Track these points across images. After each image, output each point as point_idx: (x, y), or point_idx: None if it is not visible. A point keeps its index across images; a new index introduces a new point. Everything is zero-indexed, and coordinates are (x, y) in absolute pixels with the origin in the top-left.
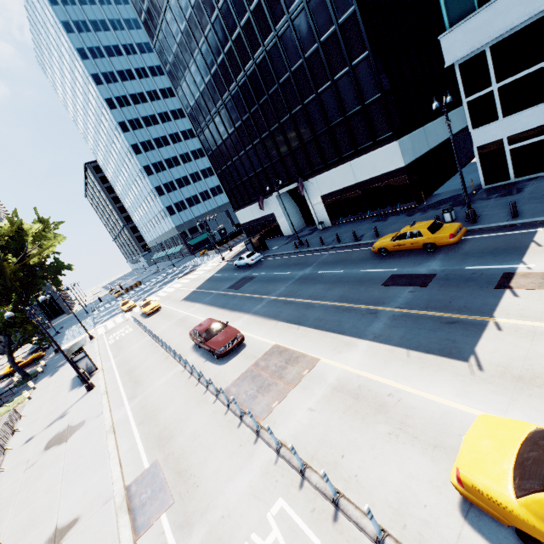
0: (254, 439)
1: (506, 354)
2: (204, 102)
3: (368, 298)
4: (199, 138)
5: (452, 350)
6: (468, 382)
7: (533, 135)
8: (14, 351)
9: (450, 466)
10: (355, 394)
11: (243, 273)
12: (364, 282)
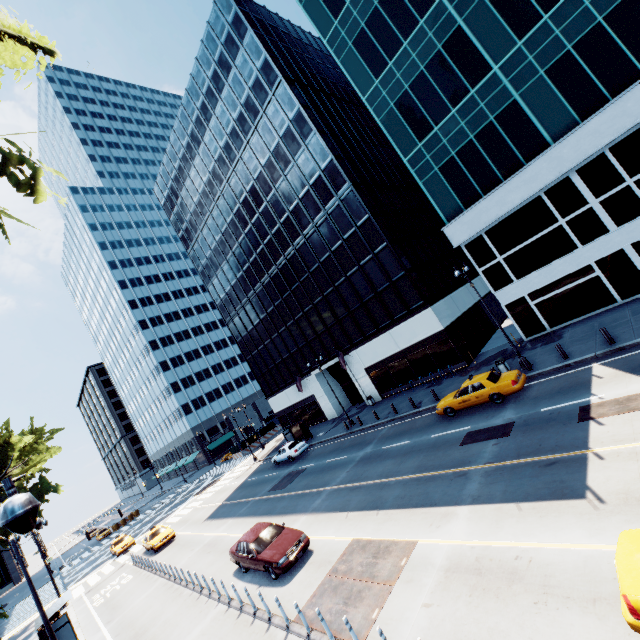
0: None
1: (619, 479)
2: (235, 293)
3: (450, 461)
4: (228, 327)
5: (564, 490)
6: (596, 518)
7: (548, 291)
8: None
9: (620, 617)
10: (476, 569)
11: (286, 469)
12: (439, 446)
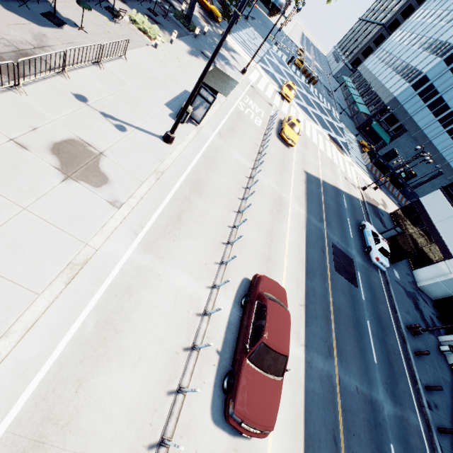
0: None
1: None
2: None
3: None
4: None
5: None
6: None
7: None
8: None
9: None
10: None
11: (356, 250)
12: None
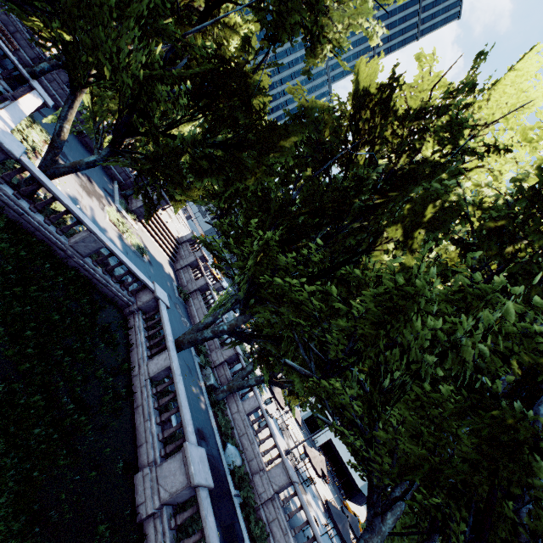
0: None
1: None
2: None
3: None
4: None
5: None
6: None
7: None
8: None
9: None
10: None
11: None
12: None
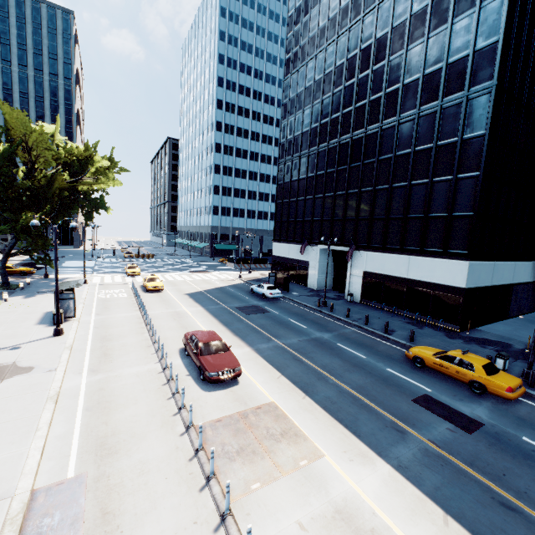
0: (215, 525)
1: None
2: (301, 141)
3: (394, 408)
4: (278, 166)
5: None
6: None
7: None
8: (11, 255)
9: None
10: None
11: (256, 301)
12: (390, 385)
